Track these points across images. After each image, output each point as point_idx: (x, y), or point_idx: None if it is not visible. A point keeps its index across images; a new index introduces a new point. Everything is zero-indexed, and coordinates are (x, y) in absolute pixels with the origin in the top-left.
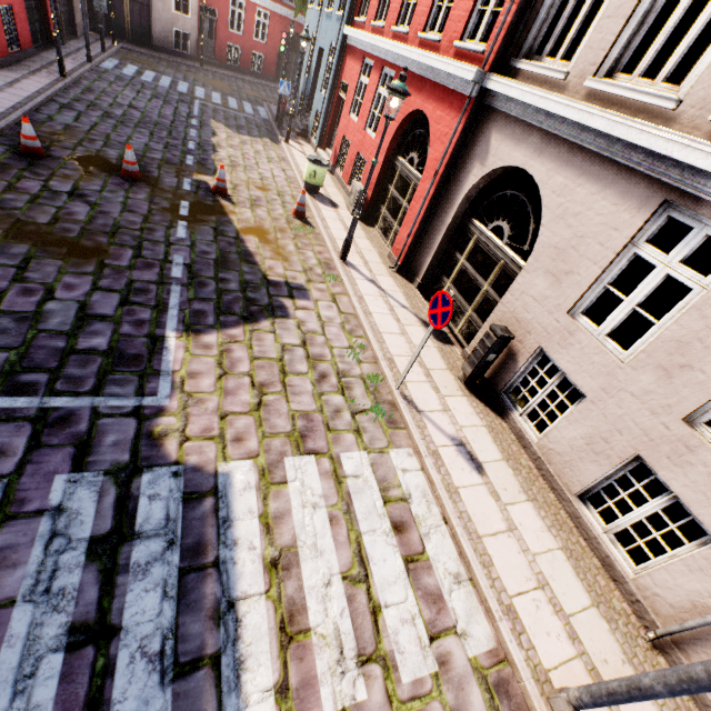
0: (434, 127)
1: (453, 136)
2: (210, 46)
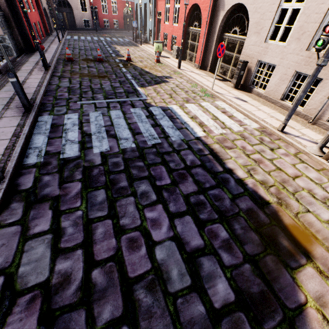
0: (202, 6)
1: (210, 5)
2: (97, 22)
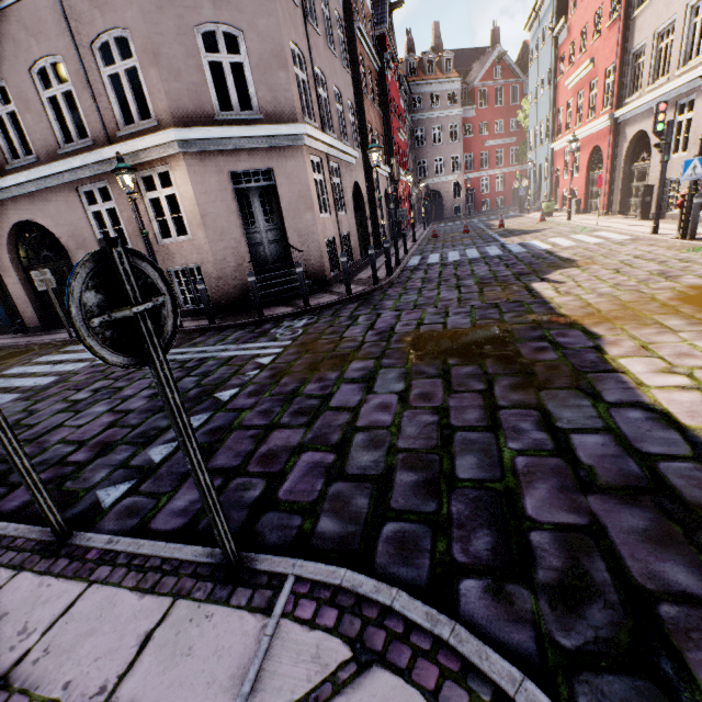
0: (602, 146)
1: (609, 142)
2: (471, 206)
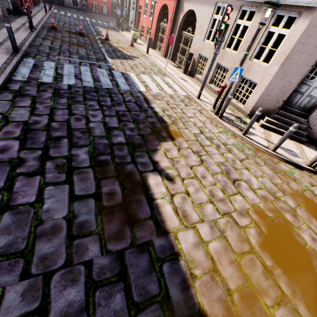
0: (169, 7)
1: (174, 7)
2: (85, 4)
